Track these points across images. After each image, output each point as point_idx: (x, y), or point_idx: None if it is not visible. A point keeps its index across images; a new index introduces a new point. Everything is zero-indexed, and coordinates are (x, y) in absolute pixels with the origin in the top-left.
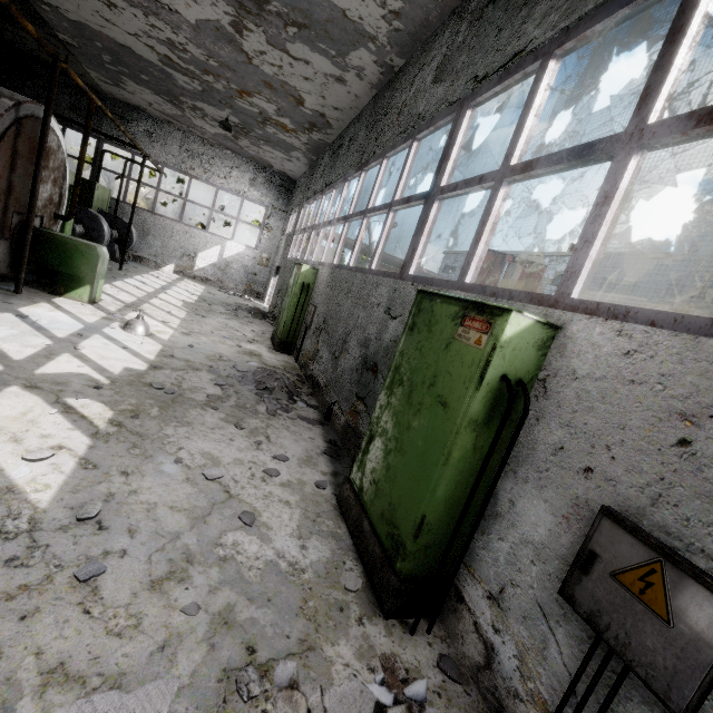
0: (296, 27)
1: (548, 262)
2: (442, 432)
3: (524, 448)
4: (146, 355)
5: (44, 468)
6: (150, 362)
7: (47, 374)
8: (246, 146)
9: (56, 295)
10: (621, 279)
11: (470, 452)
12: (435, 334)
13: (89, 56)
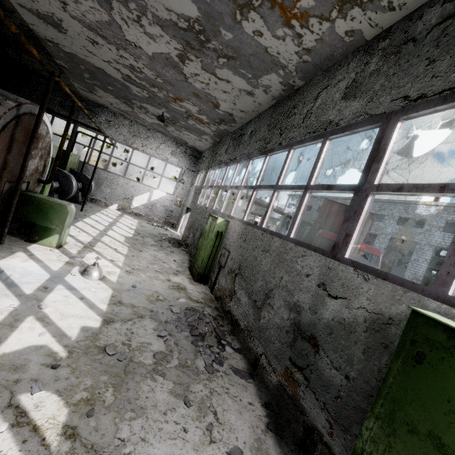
0: (226, 58)
1: None
2: None
3: None
4: (100, 306)
5: None
6: (103, 314)
7: (6, 355)
8: (172, 131)
9: (31, 242)
10: (411, 217)
11: None
12: None
13: (75, 74)
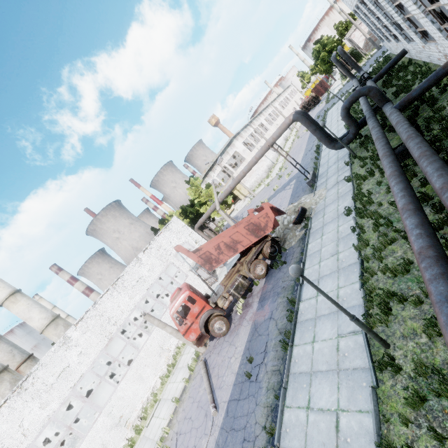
0: None
1: None
2: None
3: None
4: None
5: None
6: None
7: None
8: None
9: None
10: None
11: None
12: None
13: None
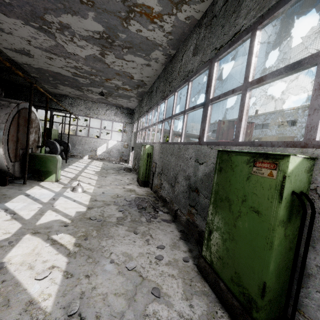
0: (127, 48)
1: (250, 120)
2: (261, 229)
3: (315, 231)
4: (84, 203)
5: (46, 283)
6: (87, 206)
7: (41, 224)
8: (111, 100)
9: (41, 181)
10: (287, 120)
11: (283, 239)
12: (237, 172)
13: (44, 79)
